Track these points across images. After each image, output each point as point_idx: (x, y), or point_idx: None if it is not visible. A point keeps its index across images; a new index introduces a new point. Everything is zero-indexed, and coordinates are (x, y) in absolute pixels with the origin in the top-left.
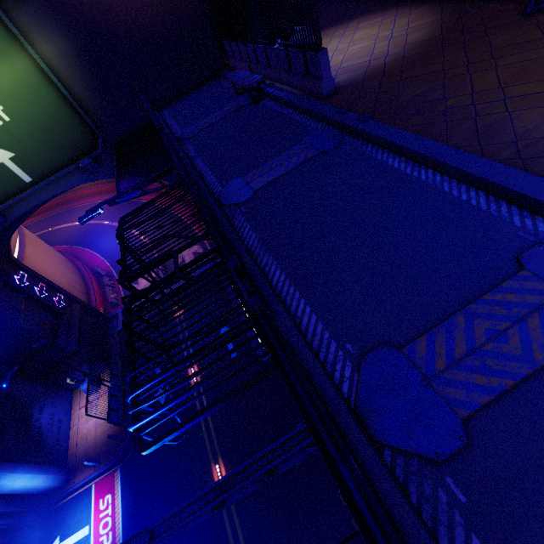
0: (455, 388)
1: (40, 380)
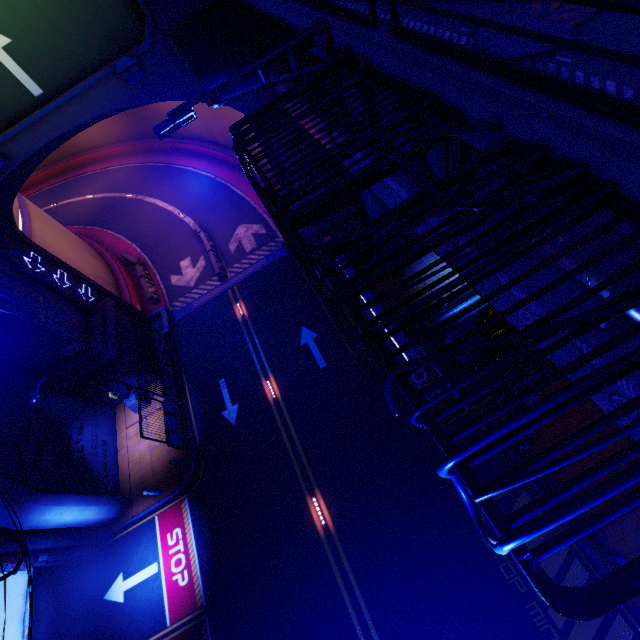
0: None
1: (74, 394)
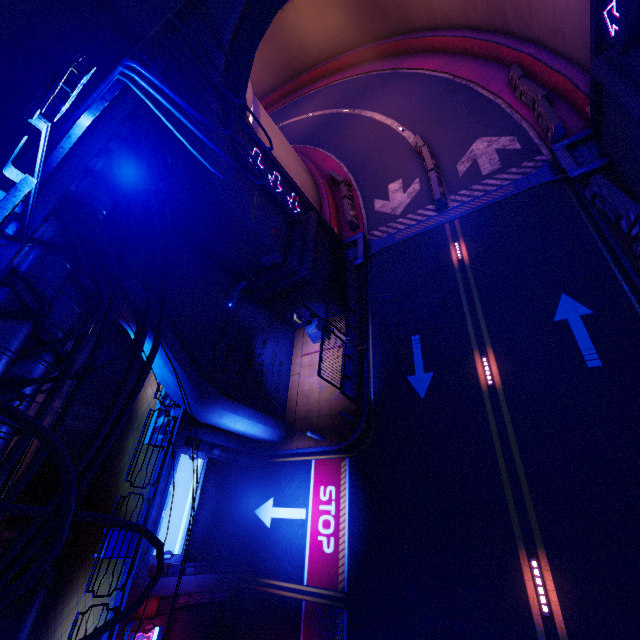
0: None
1: (264, 306)
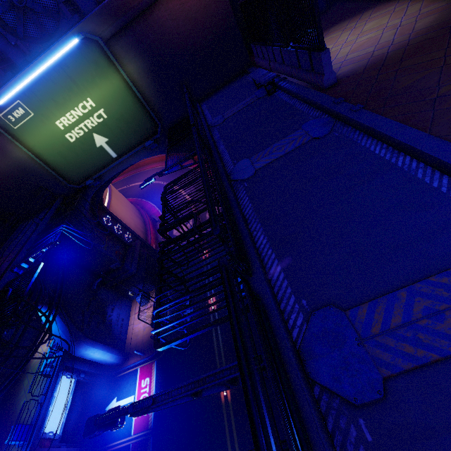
0: (383, 351)
1: (113, 289)
